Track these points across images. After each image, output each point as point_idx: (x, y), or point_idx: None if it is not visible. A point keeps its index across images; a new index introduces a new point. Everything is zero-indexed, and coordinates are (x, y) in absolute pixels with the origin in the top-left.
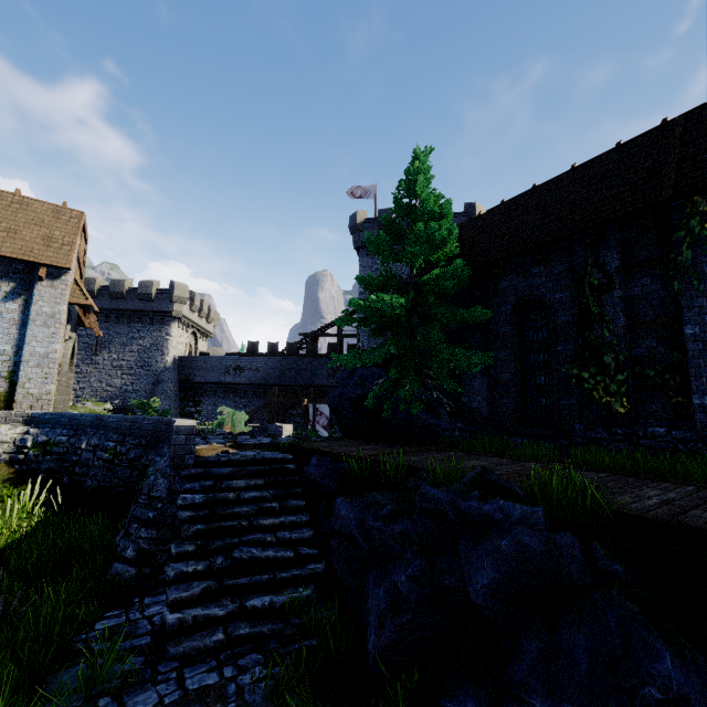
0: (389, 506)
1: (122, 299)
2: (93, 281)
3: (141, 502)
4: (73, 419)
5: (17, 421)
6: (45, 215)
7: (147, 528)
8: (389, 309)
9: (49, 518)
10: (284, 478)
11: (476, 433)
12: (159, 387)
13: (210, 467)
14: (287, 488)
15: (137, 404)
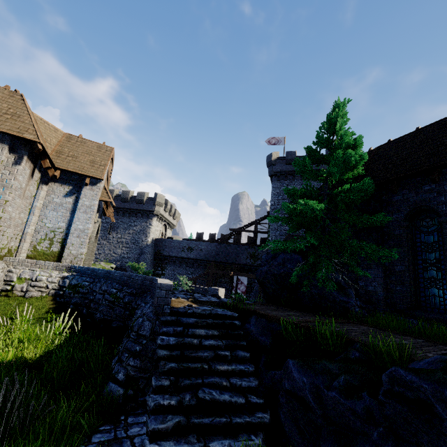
0: (342, 377)
1: (127, 202)
2: (112, 191)
3: (132, 337)
4: (93, 271)
5: (62, 269)
6: (93, 149)
7: (134, 358)
8: (309, 211)
9: (71, 336)
10: (233, 332)
11: (372, 311)
12: (142, 256)
13: (180, 316)
14: (235, 340)
15: (132, 265)
